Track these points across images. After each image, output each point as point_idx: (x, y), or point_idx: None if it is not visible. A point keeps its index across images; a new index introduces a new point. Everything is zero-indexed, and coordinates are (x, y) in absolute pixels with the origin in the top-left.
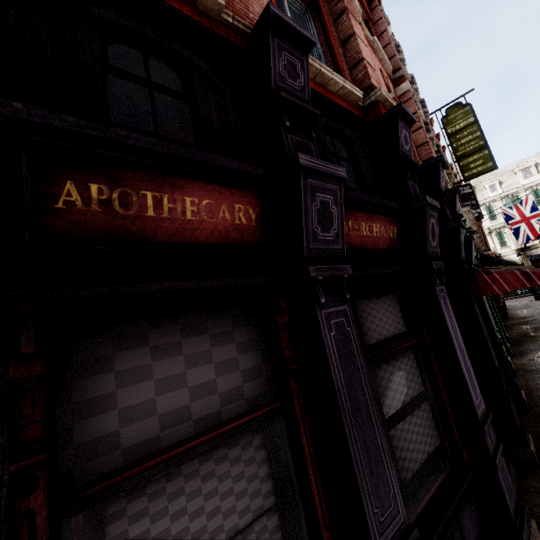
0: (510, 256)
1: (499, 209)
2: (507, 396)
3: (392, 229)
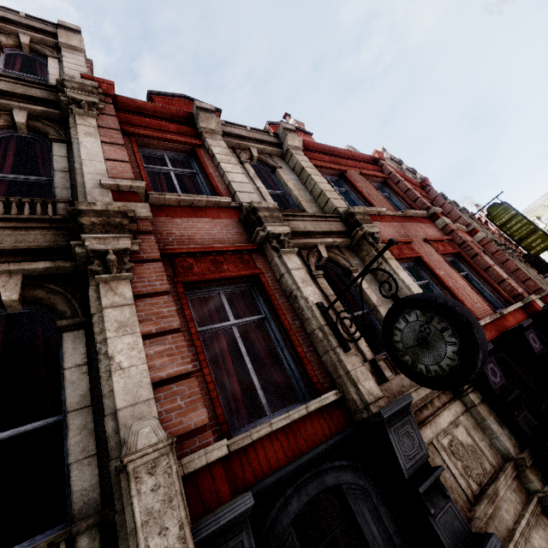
0: None
1: None
2: None
3: None
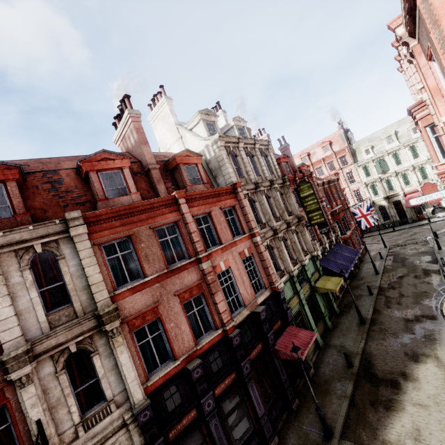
0: (380, 202)
1: (371, 168)
2: (286, 391)
3: (233, 375)
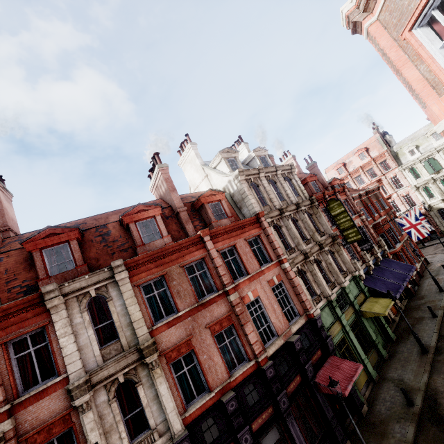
0: (438, 205)
1: (420, 170)
2: (334, 430)
3: (270, 409)
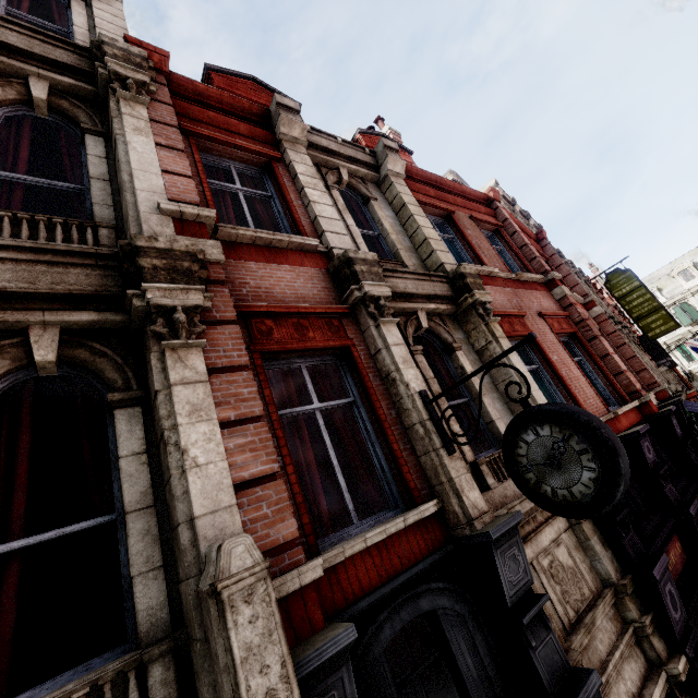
0: None
1: None
2: None
3: None
